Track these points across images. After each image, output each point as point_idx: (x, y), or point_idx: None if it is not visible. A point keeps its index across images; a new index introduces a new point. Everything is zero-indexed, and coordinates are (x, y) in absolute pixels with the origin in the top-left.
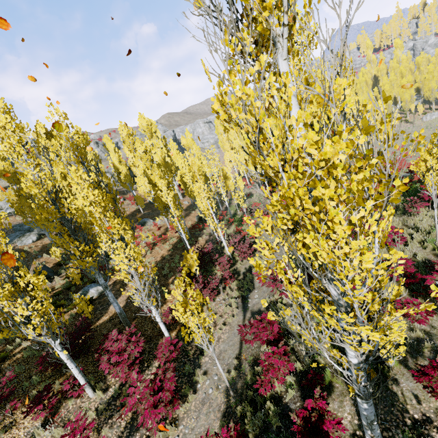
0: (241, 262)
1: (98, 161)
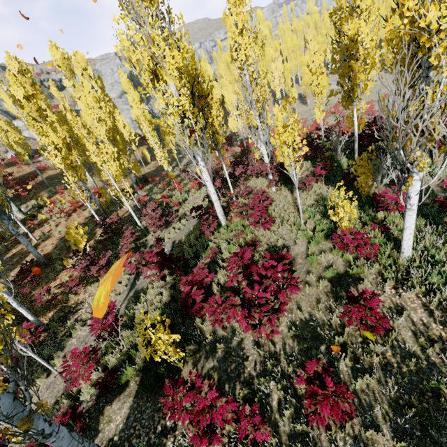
0: (153, 233)
1: None
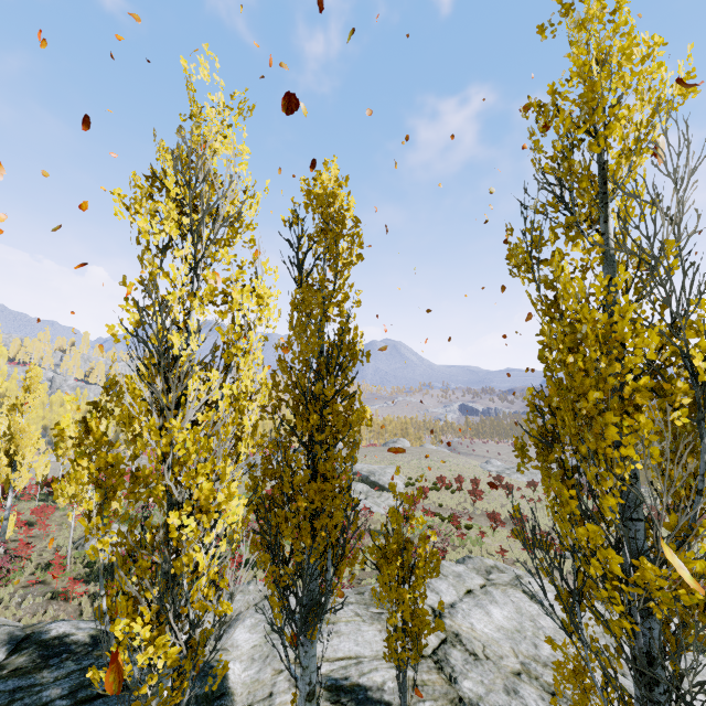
0: None
1: None
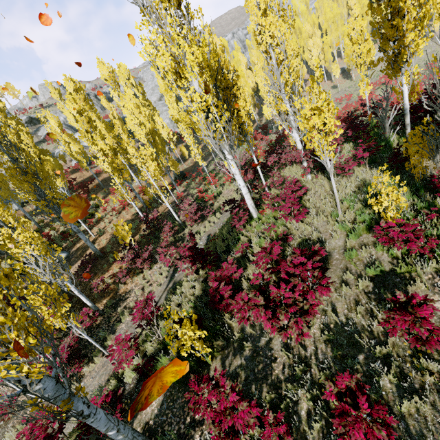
0: (190, 227)
1: (5, 135)
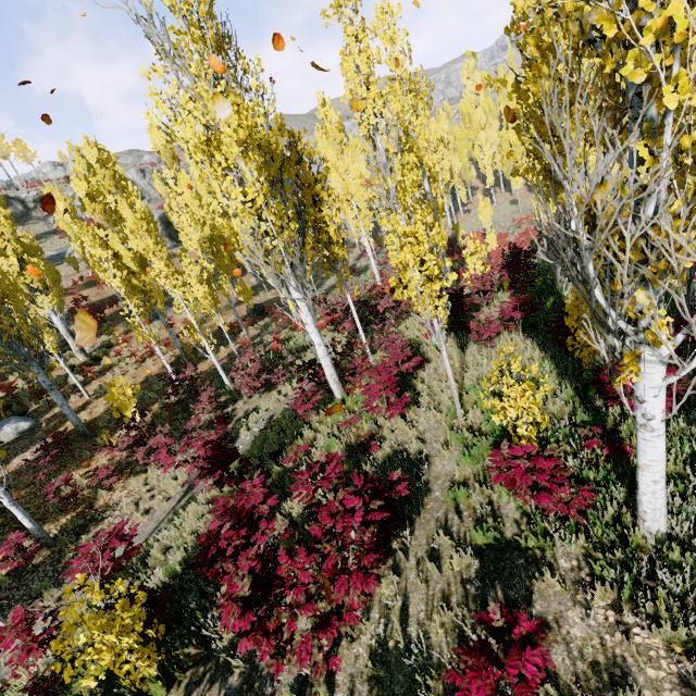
0: (246, 399)
1: None
